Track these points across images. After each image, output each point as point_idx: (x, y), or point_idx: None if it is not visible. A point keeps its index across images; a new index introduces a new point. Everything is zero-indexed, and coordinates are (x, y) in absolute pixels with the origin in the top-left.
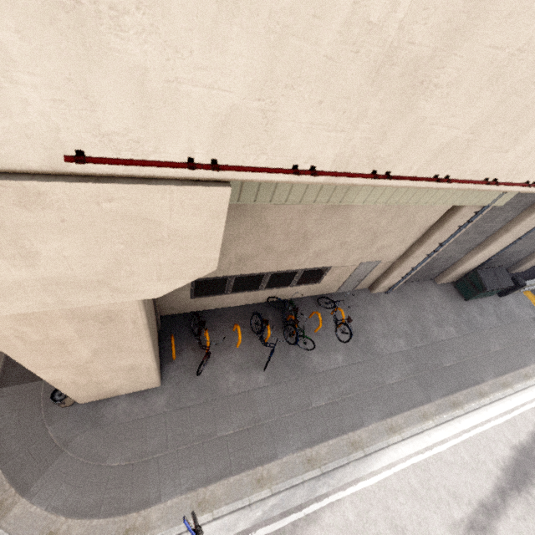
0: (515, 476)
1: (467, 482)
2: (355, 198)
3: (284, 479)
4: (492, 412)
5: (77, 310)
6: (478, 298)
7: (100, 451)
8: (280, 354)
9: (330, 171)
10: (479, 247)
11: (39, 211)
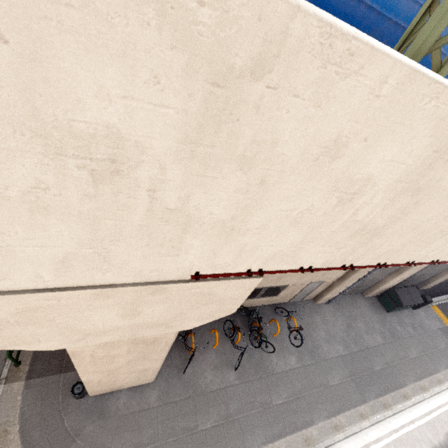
0: None
1: None
2: None
3: None
4: (415, 413)
5: (138, 338)
6: (397, 310)
7: (105, 441)
8: (246, 355)
9: (320, 268)
10: (396, 272)
11: (158, 295)
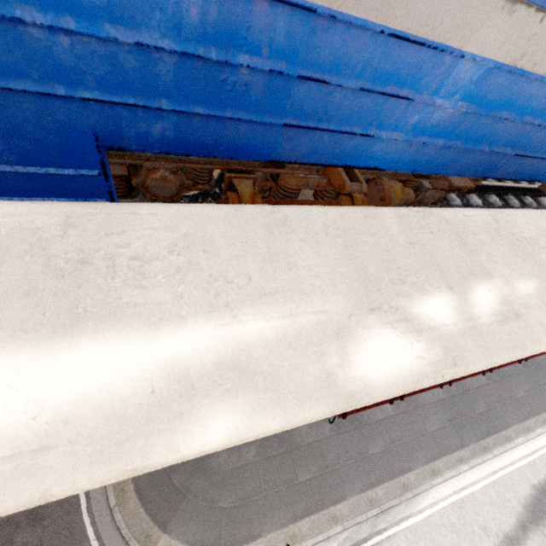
0: (534, 512)
1: (495, 518)
2: None
3: (352, 517)
4: (516, 455)
5: None
6: None
7: (213, 495)
8: None
9: (458, 379)
10: None
11: None
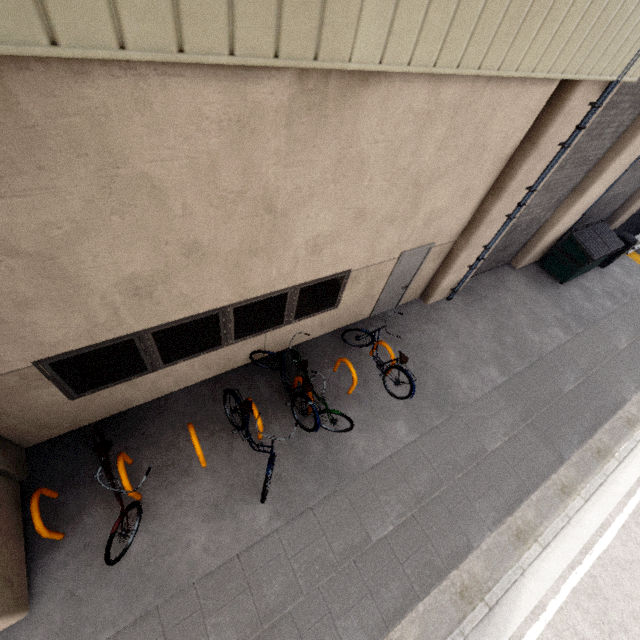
0: None
1: None
2: (356, 40)
3: None
4: None
5: None
6: (578, 275)
7: None
8: (292, 453)
9: None
10: (575, 192)
11: None
